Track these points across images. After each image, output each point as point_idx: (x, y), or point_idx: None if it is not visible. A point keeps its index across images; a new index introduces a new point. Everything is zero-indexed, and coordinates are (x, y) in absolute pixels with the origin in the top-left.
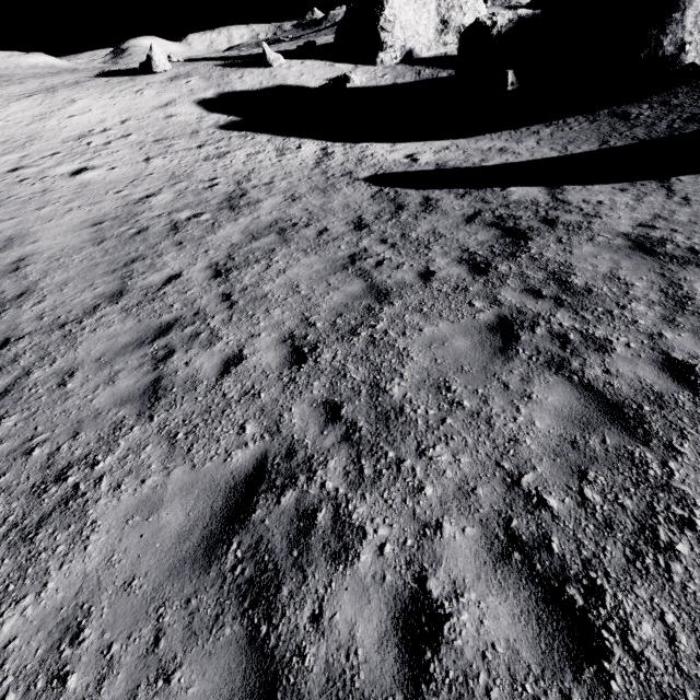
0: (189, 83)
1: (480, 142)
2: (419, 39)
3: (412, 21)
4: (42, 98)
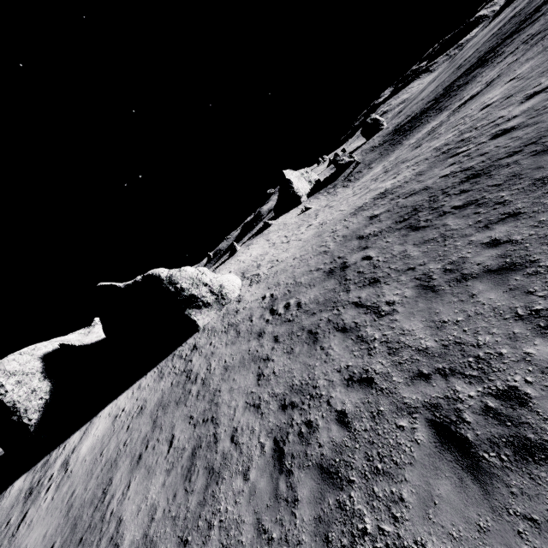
0: (258, 240)
1: (392, 155)
2: (307, 190)
3: (302, 186)
4: (223, 270)
